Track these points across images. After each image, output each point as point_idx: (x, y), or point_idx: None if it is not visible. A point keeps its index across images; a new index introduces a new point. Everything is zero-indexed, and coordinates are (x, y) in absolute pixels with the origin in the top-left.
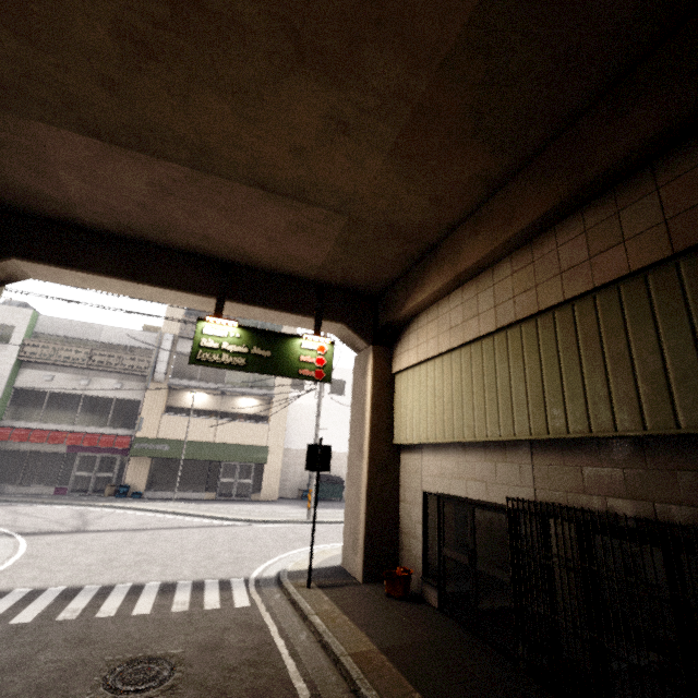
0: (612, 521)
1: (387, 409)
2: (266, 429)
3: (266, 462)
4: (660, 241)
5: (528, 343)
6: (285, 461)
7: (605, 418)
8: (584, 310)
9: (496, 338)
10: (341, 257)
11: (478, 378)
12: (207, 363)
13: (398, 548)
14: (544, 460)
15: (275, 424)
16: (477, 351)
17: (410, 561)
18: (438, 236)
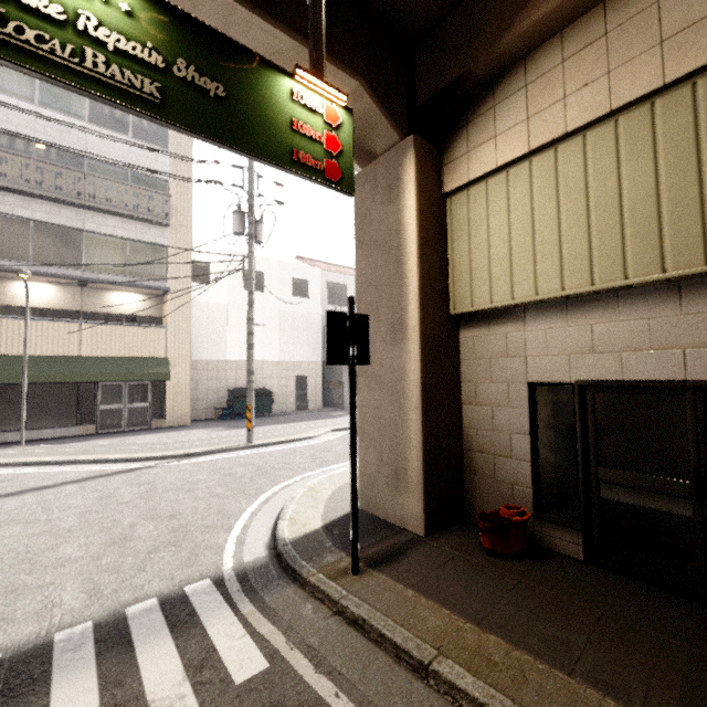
0: None
1: (440, 256)
2: (162, 334)
3: (169, 379)
4: None
5: None
6: (192, 376)
7: None
8: None
9: None
10: None
11: None
12: (33, 60)
13: (463, 472)
14: None
15: (175, 328)
16: None
17: (498, 490)
18: None
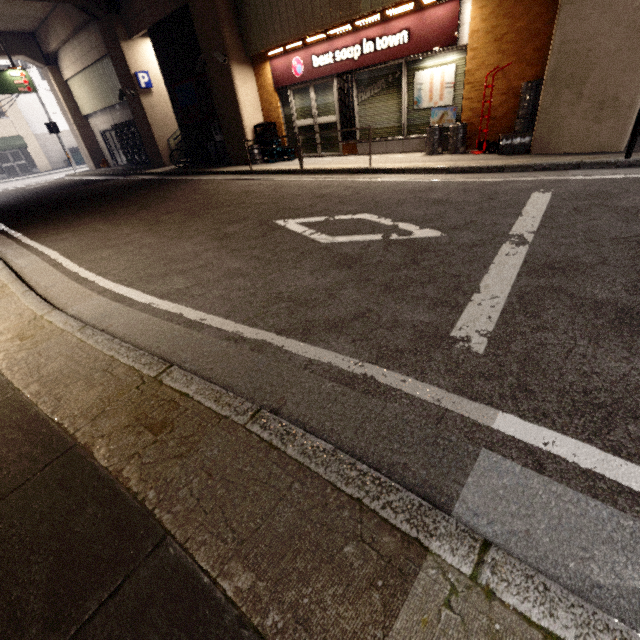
0: (123, 125)
1: (72, 100)
2: (9, 122)
3: (27, 147)
4: (98, 53)
5: (93, 75)
6: (41, 144)
7: (111, 100)
8: (97, 67)
9: (87, 71)
10: (2, 24)
11: (90, 87)
12: None
13: (104, 156)
14: (112, 113)
15: (14, 117)
16: (85, 75)
17: (108, 158)
18: (44, 16)
